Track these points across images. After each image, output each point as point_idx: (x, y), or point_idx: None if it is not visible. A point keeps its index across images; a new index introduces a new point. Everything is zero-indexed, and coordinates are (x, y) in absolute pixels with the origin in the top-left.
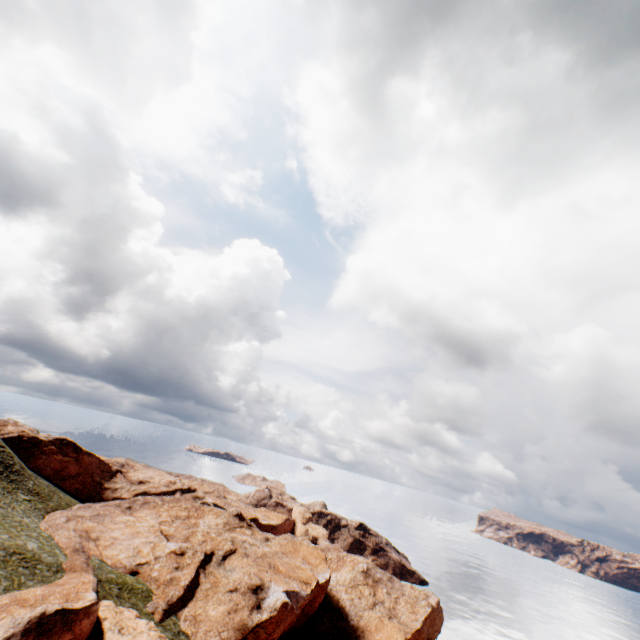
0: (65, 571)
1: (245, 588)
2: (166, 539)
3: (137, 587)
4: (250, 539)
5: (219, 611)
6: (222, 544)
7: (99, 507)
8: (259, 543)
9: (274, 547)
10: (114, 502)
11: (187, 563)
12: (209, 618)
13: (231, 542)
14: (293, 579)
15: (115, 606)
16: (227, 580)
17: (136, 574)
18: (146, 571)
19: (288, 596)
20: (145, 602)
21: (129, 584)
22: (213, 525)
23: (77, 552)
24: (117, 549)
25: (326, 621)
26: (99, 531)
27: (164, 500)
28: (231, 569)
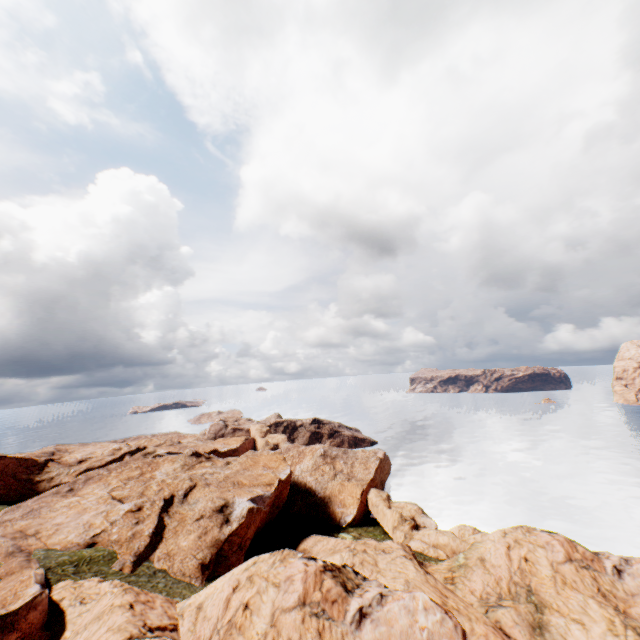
0: (0, 579)
1: (210, 512)
2: (120, 503)
3: (97, 556)
4: (210, 470)
5: (190, 540)
6: (180, 485)
7: (32, 503)
8: (220, 470)
9: (235, 468)
10: (50, 492)
11: (147, 515)
12: (182, 549)
13: (189, 480)
14: (257, 486)
15: (73, 583)
16: (193, 512)
17: (94, 545)
18: (104, 538)
19: (254, 502)
20: (110, 565)
21: (87, 557)
22: (171, 471)
23: (12, 555)
24: (64, 533)
25: (298, 503)
26: (37, 525)
27: (110, 469)
28: (195, 502)
